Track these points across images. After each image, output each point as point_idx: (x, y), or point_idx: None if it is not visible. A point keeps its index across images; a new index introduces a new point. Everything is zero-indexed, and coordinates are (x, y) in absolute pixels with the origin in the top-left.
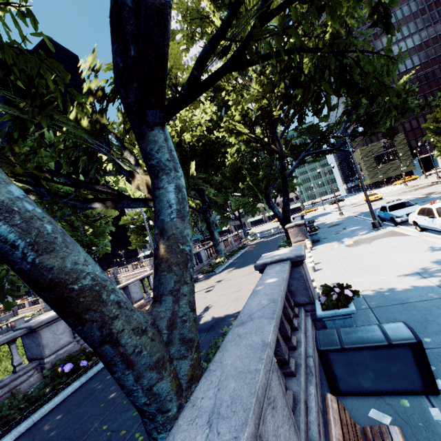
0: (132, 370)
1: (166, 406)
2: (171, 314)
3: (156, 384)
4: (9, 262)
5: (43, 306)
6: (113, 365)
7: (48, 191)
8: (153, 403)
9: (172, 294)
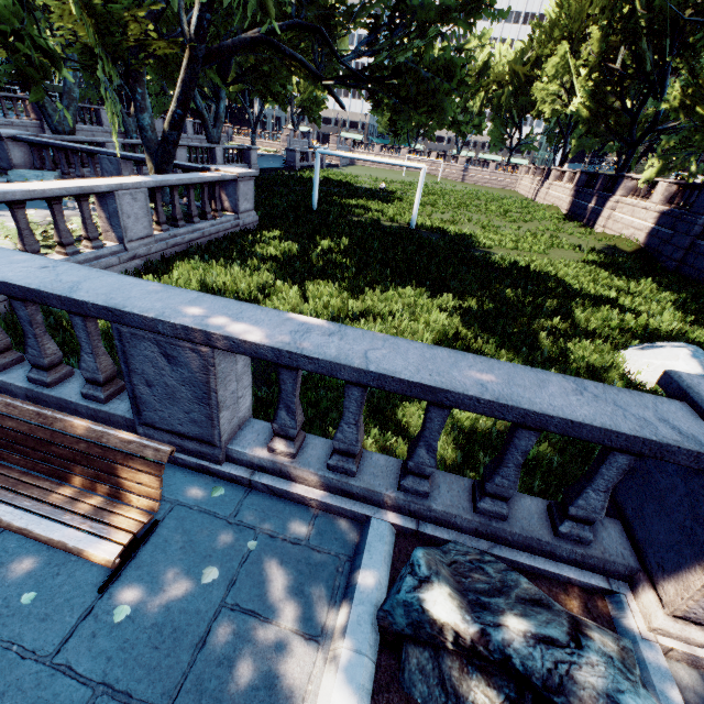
0: None
1: None
2: None
3: None
4: None
5: (284, 146)
6: None
7: None
8: None
9: None
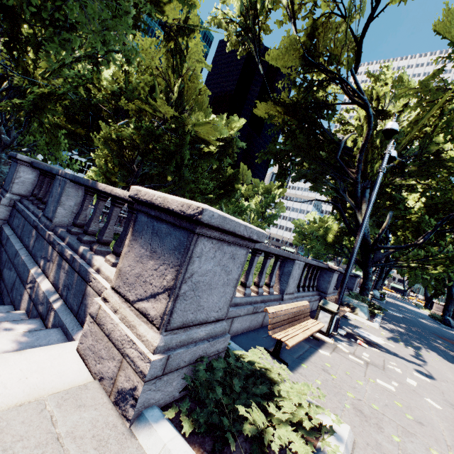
0: (451, 306)
1: (450, 311)
2: (453, 304)
3: (451, 309)
4: (450, 292)
5: None
6: (450, 304)
7: (434, 276)
8: (450, 310)
9: (453, 302)
